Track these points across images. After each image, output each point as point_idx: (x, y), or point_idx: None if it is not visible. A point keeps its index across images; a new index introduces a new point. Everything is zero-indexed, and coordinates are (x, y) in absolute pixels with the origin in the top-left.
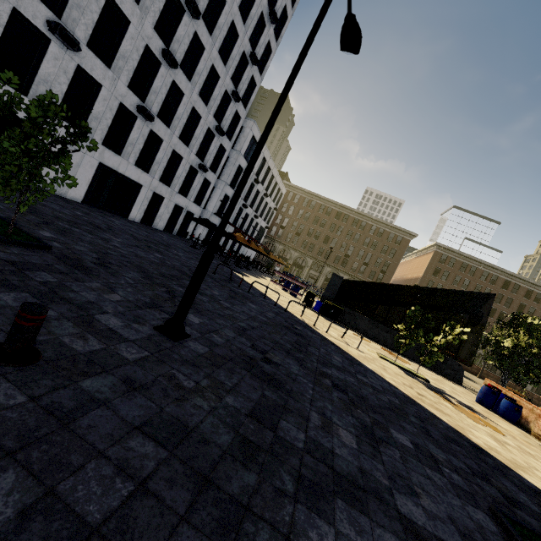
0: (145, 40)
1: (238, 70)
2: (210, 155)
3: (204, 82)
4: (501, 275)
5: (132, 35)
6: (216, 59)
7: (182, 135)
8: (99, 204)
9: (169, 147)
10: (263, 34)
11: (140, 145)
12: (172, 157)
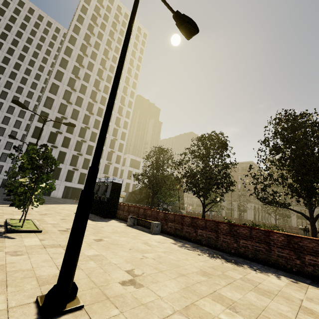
0: (72, 154)
1: (113, 144)
2: (111, 172)
3: None
4: None
5: (68, 155)
6: None
7: None
8: (68, 198)
9: None
10: (118, 131)
11: (78, 177)
12: None
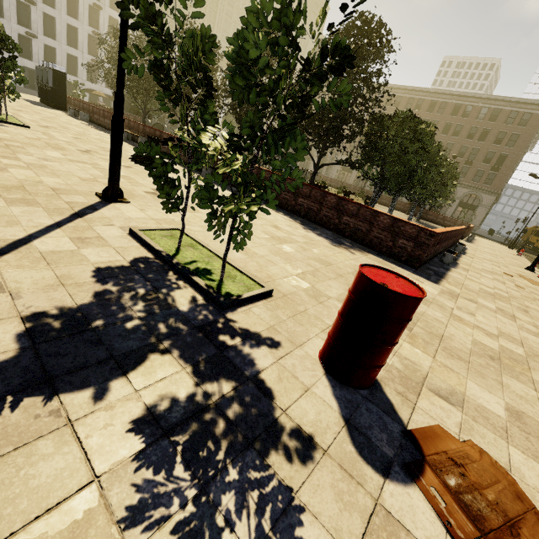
0: None
1: None
2: (103, 53)
3: (69, 6)
4: (427, 96)
5: None
6: None
7: (71, 44)
8: (36, 89)
9: (63, 52)
10: None
11: (42, 54)
12: (71, 59)
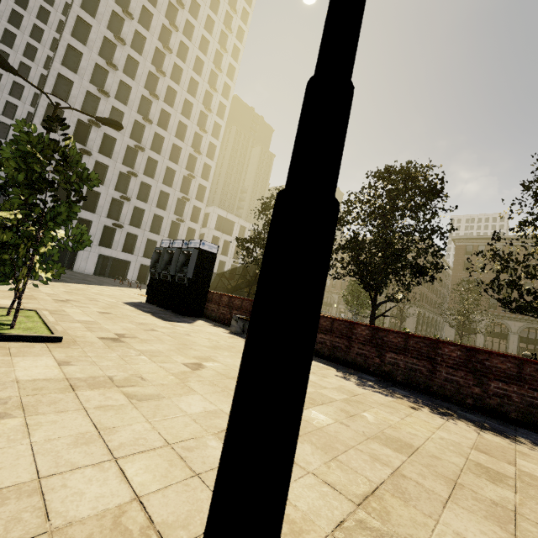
0: (111, 196)
1: (186, 185)
2: (182, 236)
3: (160, 200)
4: None
5: (103, 197)
6: (163, 187)
7: (153, 230)
8: (106, 275)
9: (144, 238)
10: (197, 162)
11: (123, 241)
12: (150, 243)
